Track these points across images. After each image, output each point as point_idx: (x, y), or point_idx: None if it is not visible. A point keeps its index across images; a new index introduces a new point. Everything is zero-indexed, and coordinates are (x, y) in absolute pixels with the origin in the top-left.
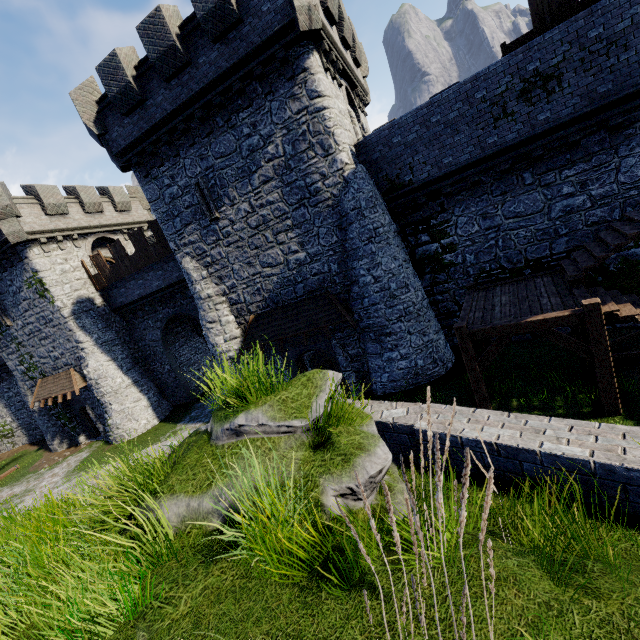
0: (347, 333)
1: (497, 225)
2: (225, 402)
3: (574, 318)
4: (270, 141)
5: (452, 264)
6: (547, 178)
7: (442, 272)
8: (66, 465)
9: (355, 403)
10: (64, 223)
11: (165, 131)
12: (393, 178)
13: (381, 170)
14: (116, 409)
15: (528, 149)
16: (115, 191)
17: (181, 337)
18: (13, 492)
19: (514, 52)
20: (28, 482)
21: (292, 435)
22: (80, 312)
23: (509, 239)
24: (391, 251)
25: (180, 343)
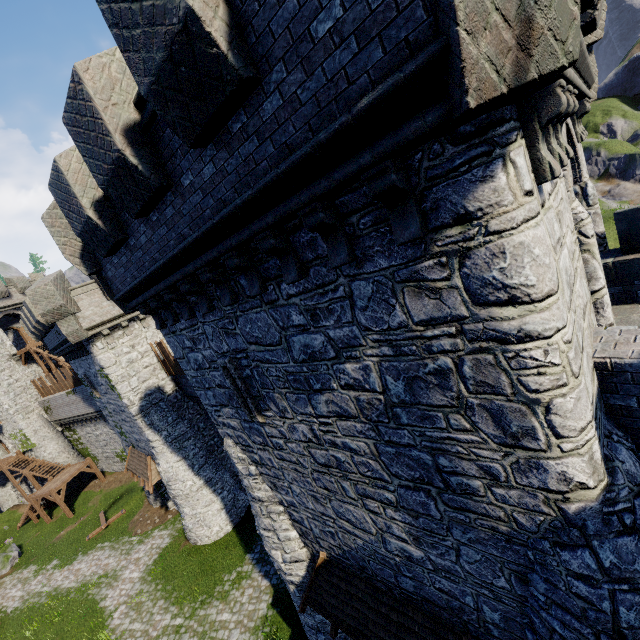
0: None
1: None
2: None
3: None
4: (350, 354)
5: None
6: None
7: None
8: (149, 548)
9: None
10: None
11: (164, 287)
12: None
13: None
14: (188, 513)
15: None
16: None
17: None
18: (108, 564)
19: None
20: (121, 554)
21: None
22: (148, 407)
23: None
24: None
25: None
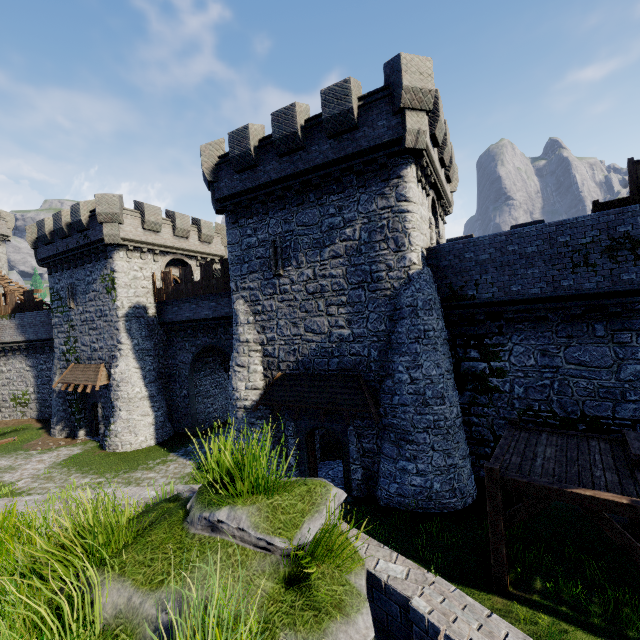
0: (367, 424)
1: (556, 366)
2: (216, 479)
3: (633, 510)
4: (350, 225)
5: (497, 389)
6: (621, 336)
7: (484, 394)
8: (56, 455)
9: (351, 532)
10: (153, 238)
11: (264, 193)
12: (456, 288)
13: (446, 277)
14: (123, 416)
15: (605, 302)
16: (205, 224)
17: (208, 367)
18: None
19: (606, 211)
20: (16, 458)
21: (269, 554)
22: (132, 316)
23: (567, 385)
24: (436, 357)
25: (205, 373)
